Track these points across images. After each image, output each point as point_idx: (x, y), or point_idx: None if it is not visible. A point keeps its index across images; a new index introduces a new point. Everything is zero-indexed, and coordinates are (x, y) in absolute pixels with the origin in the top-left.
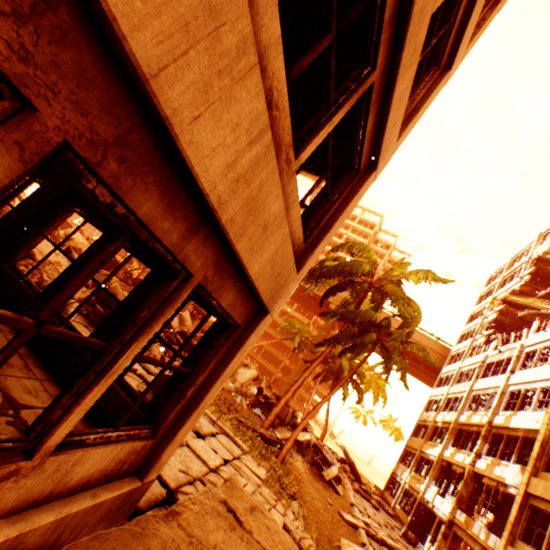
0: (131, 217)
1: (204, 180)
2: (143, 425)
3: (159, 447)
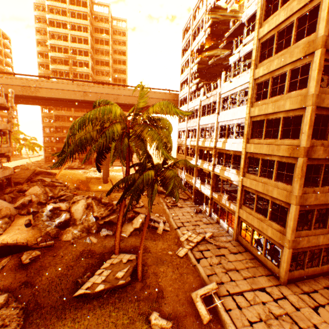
0: None
1: None
2: None
3: None
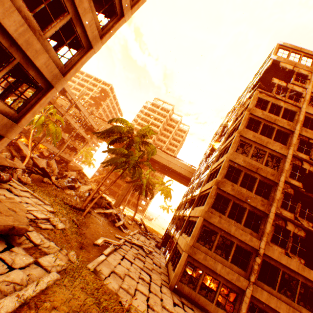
0: None
1: None
2: None
3: None
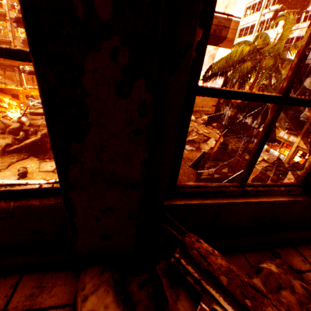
0: None
1: None
2: None
3: None
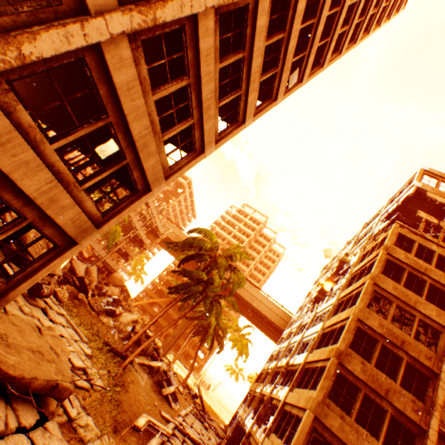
0: (4, 199)
1: (27, 192)
2: (3, 277)
3: (10, 291)
